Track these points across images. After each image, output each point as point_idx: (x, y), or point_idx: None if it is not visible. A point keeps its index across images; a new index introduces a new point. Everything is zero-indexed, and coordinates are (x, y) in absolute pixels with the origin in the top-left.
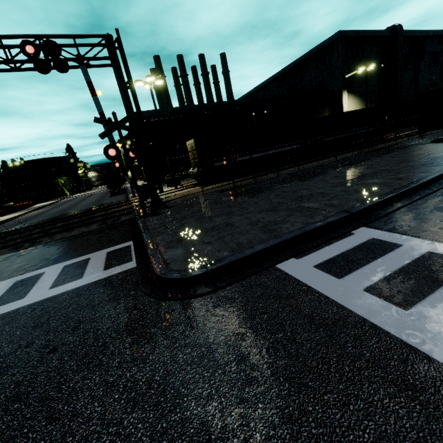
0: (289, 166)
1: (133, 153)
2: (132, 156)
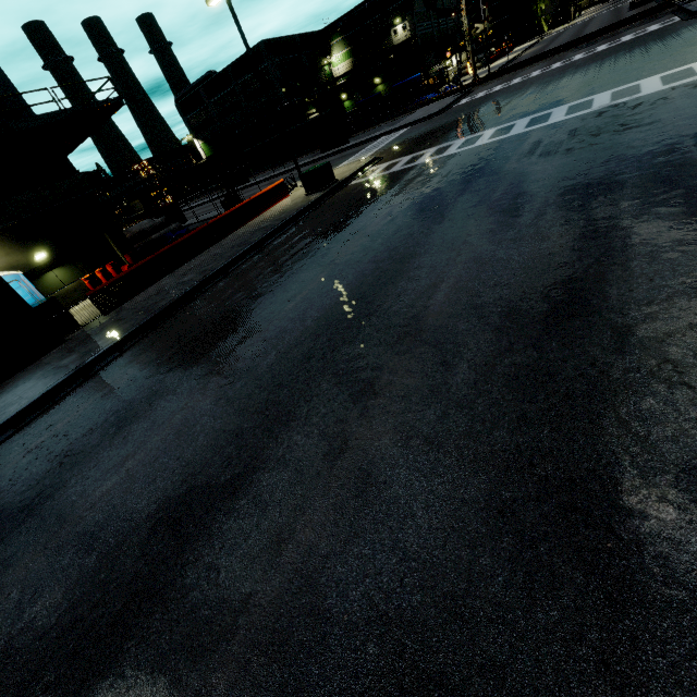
0: None
1: None
2: None
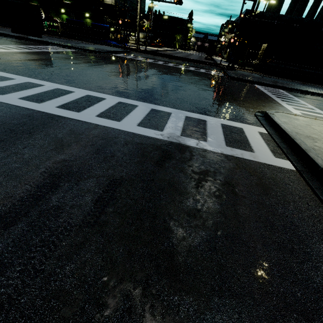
0: (304, 81)
1: (238, 43)
2: (236, 44)
